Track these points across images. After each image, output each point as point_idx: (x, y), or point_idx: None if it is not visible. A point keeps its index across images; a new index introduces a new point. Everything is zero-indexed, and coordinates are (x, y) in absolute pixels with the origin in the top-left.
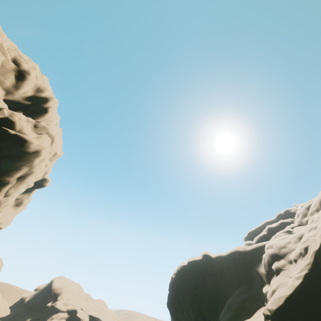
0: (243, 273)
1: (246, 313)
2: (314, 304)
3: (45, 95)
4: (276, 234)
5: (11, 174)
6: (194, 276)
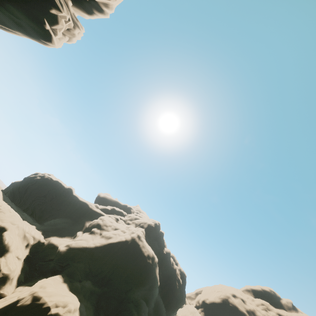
0: (78, 215)
1: (60, 234)
2: (89, 254)
3: (106, 9)
4: (112, 216)
5: (0, 23)
6: (52, 191)
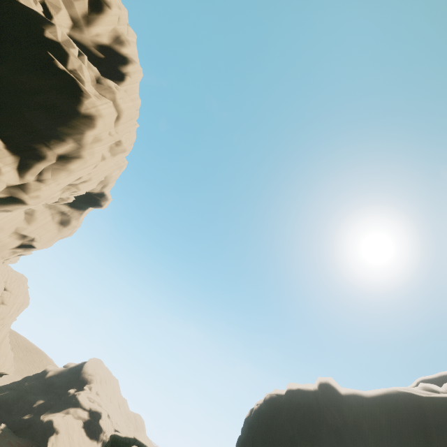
0: (412, 445)
1: None
2: None
3: (125, 51)
4: None
5: (50, 143)
6: (296, 419)
